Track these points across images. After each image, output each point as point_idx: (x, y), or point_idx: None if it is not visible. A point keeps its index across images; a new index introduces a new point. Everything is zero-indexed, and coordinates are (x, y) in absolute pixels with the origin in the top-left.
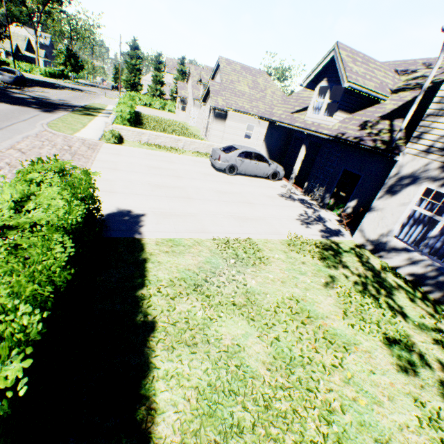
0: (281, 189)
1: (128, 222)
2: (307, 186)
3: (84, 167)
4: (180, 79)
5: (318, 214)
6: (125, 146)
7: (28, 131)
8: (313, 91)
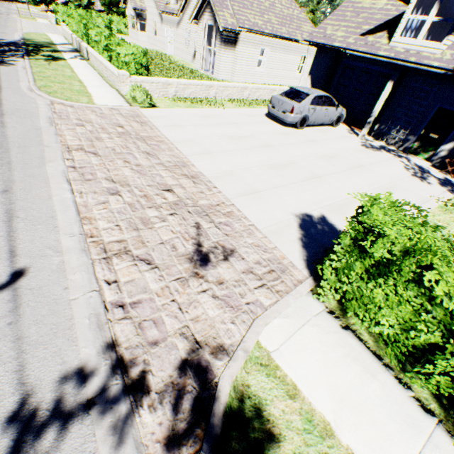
0: (353, 136)
1: (328, 232)
2: (379, 129)
3: (181, 159)
4: None
5: (412, 162)
6: (162, 108)
7: (36, 109)
8: (400, 2)
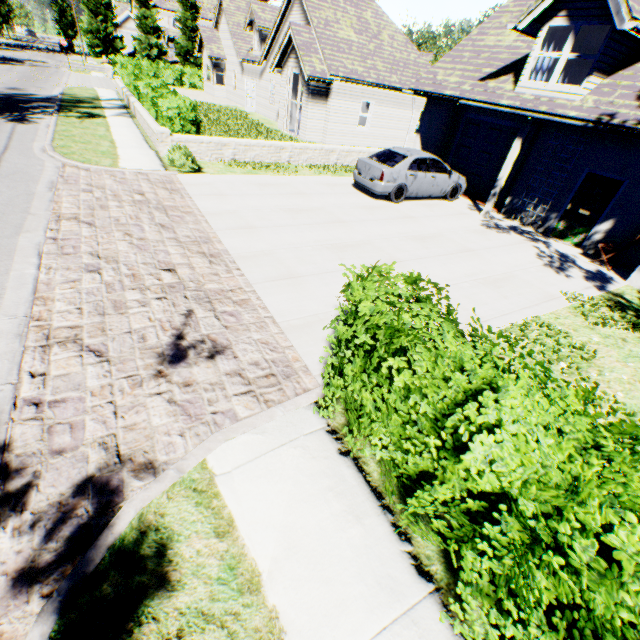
0: (473, 213)
1: None
2: (511, 203)
3: (206, 234)
4: (189, 20)
5: (553, 249)
6: (209, 174)
7: (40, 172)
8: (527, 36)
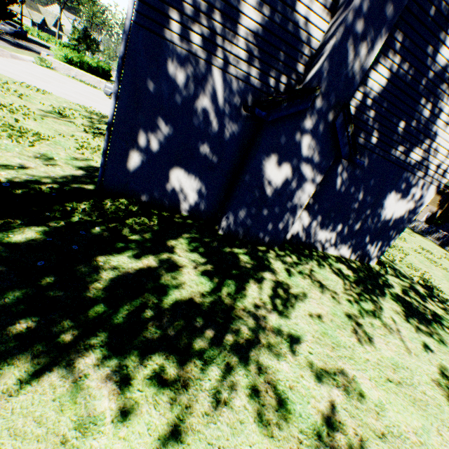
0: None
1: None
2: None
3: None
4: None
5: None
6: (50, 70)
7: None
8: None
